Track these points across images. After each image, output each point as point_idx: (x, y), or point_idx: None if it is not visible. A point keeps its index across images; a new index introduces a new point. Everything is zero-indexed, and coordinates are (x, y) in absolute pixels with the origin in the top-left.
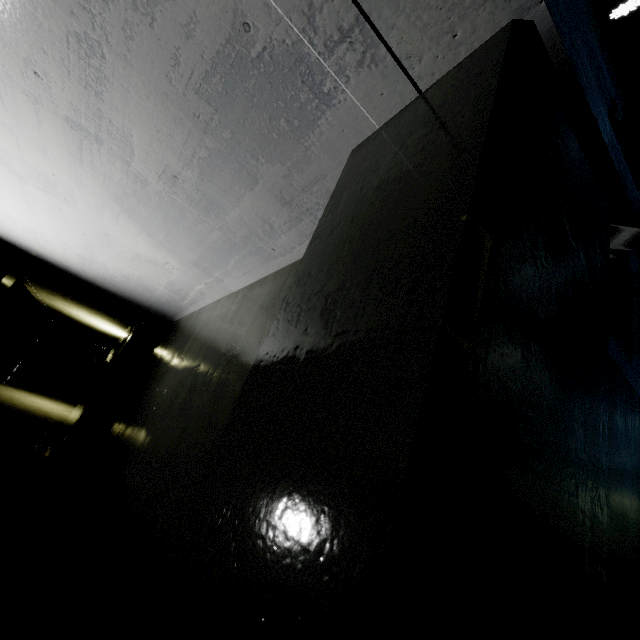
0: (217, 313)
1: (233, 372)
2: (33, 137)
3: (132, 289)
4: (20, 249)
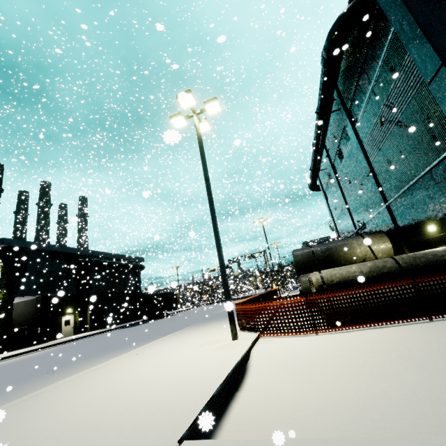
0: (20, 304)
1: (30, 310)
2: None
3: None
4: None
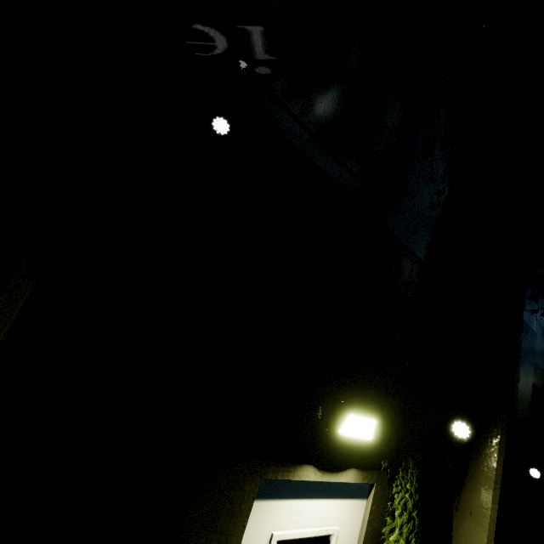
0: None
1: None
2: None
3: None
4: None
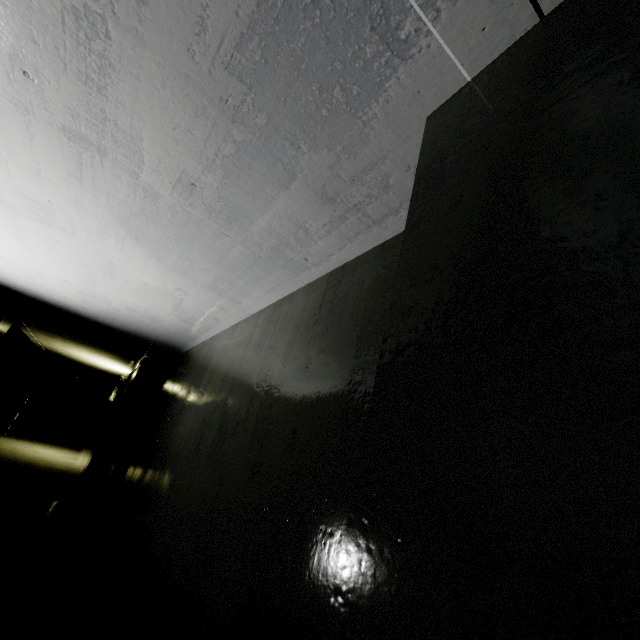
0: (237, 339)
1: (276, 406)
2: (24, 158)
3: (137, 322)
4: (15, 291)
